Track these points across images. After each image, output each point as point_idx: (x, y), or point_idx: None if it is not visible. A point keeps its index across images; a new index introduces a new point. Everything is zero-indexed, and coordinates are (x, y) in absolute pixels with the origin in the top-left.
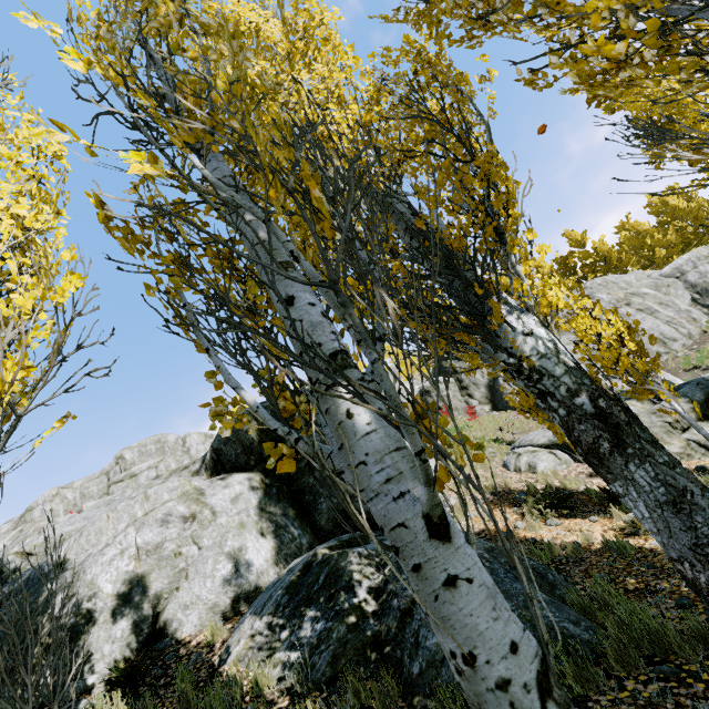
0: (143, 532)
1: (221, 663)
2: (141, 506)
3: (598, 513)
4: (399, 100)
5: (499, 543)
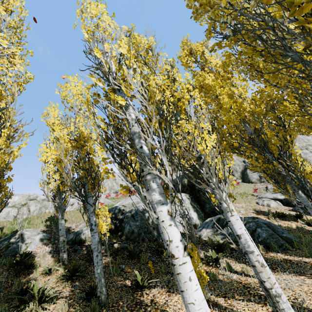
0: None
1: (200, 237)
2: None
3: (293, 220)
4: (268, 109)
5: None
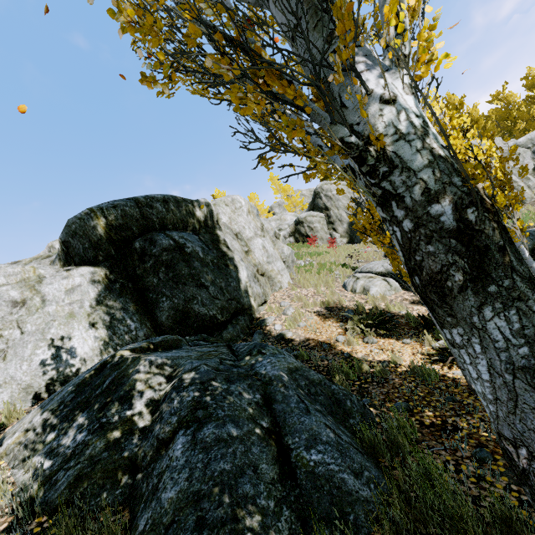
0: None
1: None
2: None
3: (412, 336)
4: None
5: (316, 354)
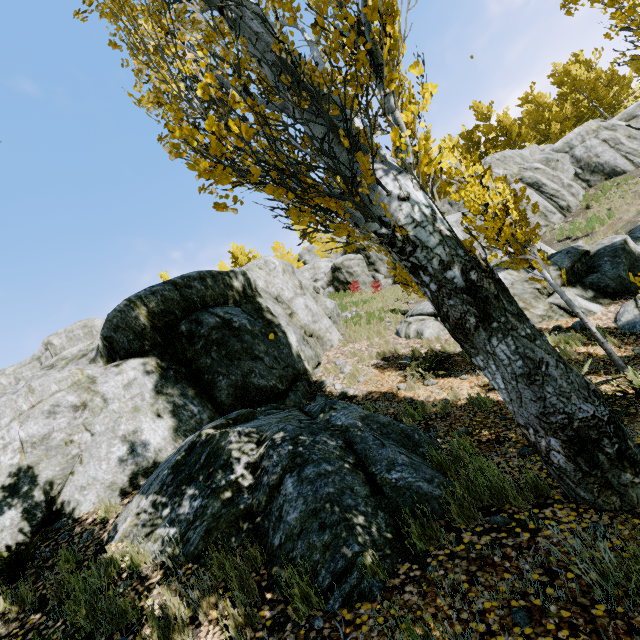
0: (27, 425)
1: (109, 539)
2: (25, 400)
3: (469, 372)
4: None
5: (381, 404)
